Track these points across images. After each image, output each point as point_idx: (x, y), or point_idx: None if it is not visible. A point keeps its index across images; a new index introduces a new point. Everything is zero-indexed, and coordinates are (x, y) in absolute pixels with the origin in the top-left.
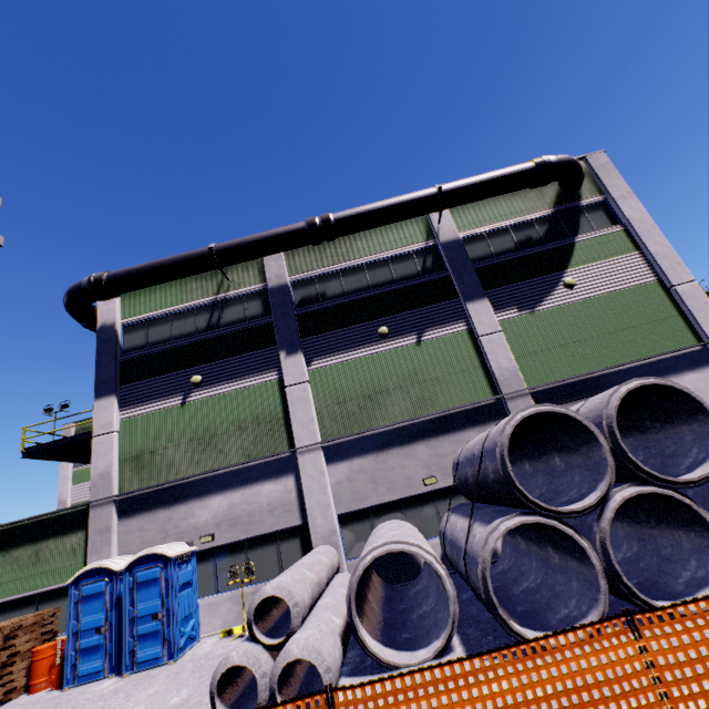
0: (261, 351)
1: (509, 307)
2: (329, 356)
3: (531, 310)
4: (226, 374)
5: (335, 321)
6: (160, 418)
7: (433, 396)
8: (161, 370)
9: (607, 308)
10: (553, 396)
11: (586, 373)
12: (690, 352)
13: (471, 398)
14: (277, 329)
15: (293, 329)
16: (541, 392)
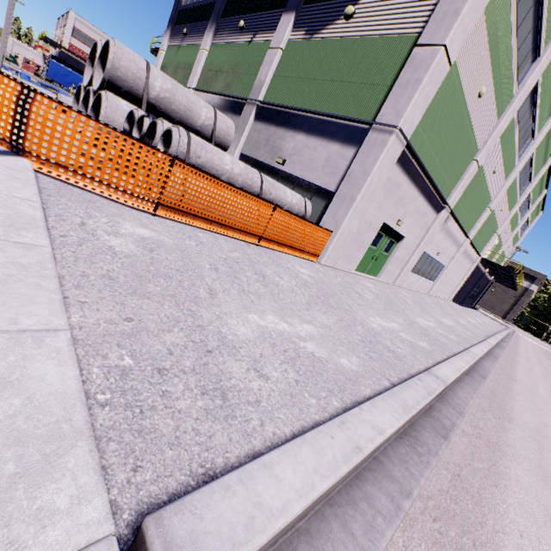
0: (207, 22)
1: (303, 28)
2: (221, 36)
3: (310, 36)
4: (194, 33)
5: (235, 10)
6: (174, 50)
7: (232, 85)
8: (184, 22)
9: (352, 54)
10: (267, 115)
11: (285, 106)
12: (357, 128)
13: (241, 95)
14: (215, 7)
15: (218, 9)
16: (264, 109)
